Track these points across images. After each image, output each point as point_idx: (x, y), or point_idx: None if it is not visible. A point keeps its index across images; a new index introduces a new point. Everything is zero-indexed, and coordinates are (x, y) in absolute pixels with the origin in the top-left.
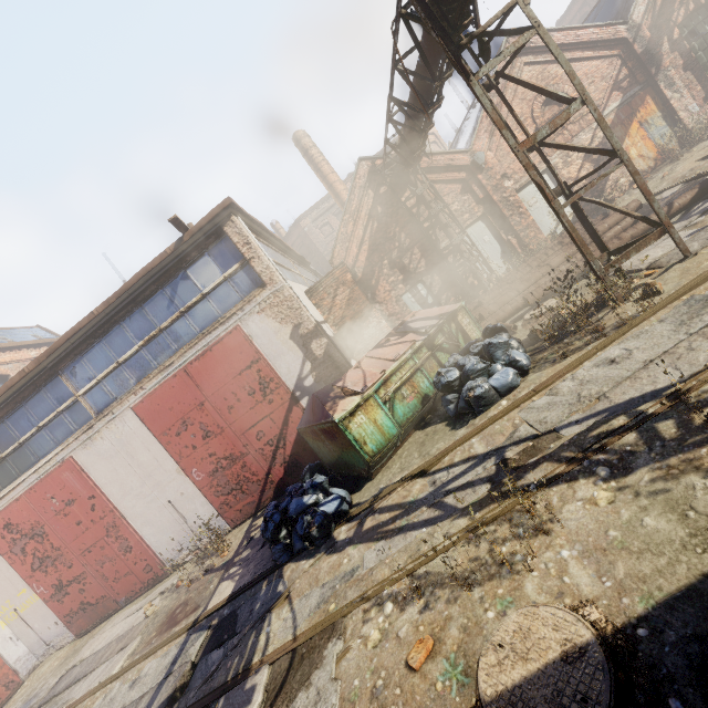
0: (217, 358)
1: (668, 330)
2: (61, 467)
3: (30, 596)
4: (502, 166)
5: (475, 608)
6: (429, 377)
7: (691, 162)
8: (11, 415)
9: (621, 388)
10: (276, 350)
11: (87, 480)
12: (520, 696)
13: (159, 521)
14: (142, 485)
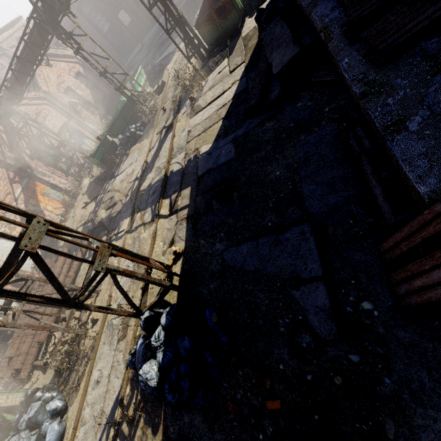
0: None
1: (108, 349)
2: None
3: None
4: None
5: None
6: None
7: (80, 209)
8: None
9: (107, 401)
10: None
11: None
12: None
13: None
14: None
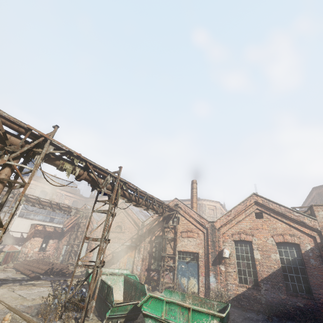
0: None
1: None
2: None
3: None
4: (100, 233)
5: None
6: None
7: None
8: None
9: None
10: None
11: None
12: None
13: None
14: None
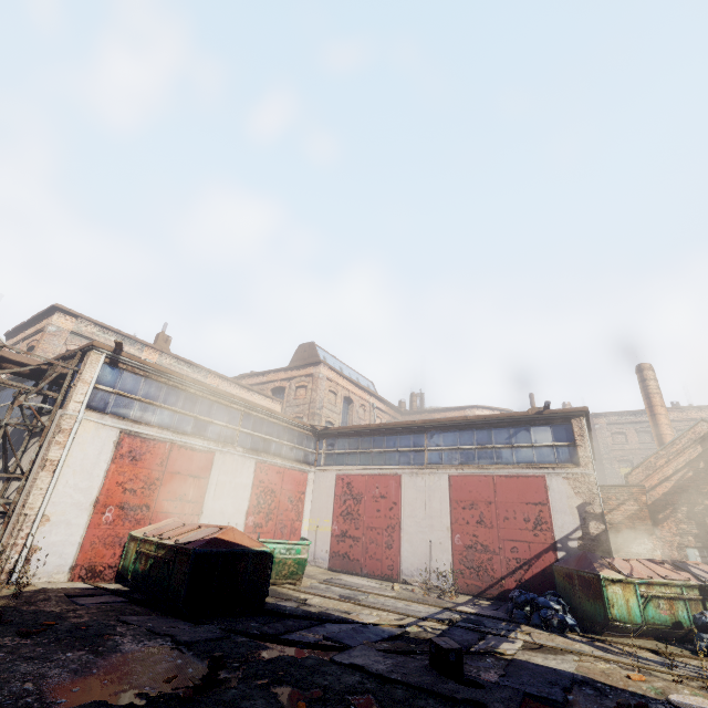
0: (518, 484)
1: None
2: (393, 476)
3: (328, 526)
4: None
5: (676, 686)
6: (690, 613)
7: None
8: (390, 435)
9: None
10: (561, 507)
11: (399, 493)
12: (690, 705)
13: (416, 547)
14: (423, 518)
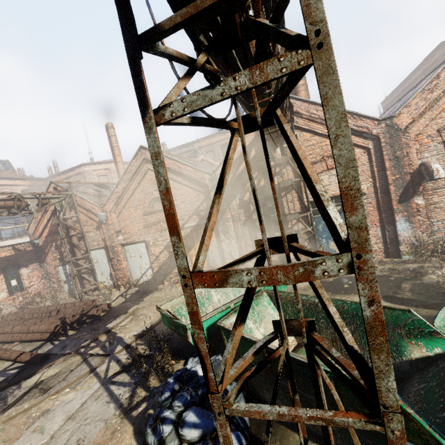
0: None
1: None
2: None
3: None
4: (120, 225)
5: None
6: None
7: None
8: None
9: None
10: None
11: None
12: None
13: None
14: None
